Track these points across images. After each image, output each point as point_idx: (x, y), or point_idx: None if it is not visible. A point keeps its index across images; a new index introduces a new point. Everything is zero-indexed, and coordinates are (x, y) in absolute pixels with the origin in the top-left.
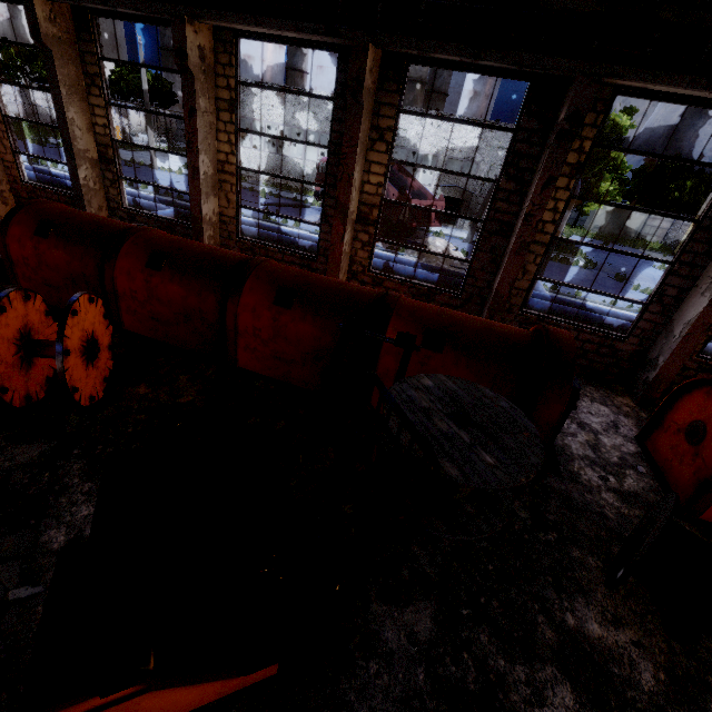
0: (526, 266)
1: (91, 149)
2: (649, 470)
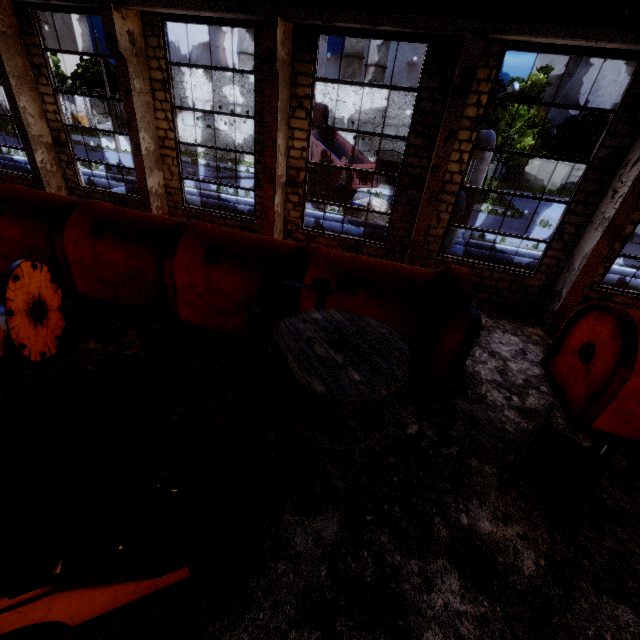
0: (440, 215)
1: (45, 134)
2: (550, 389)
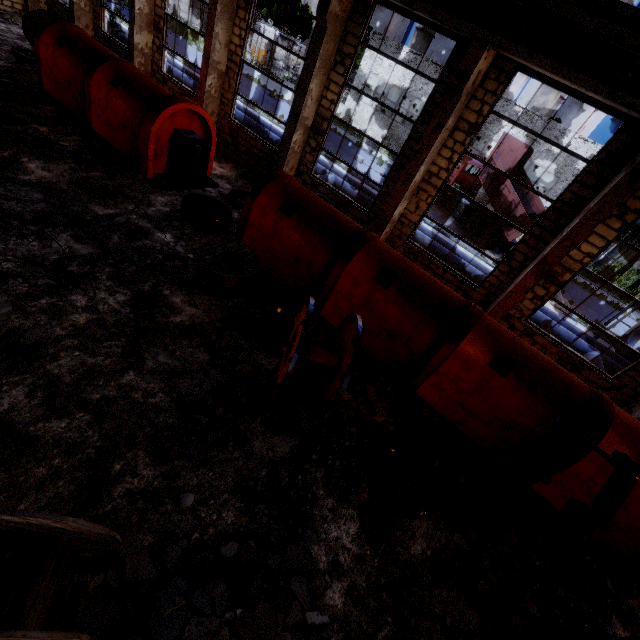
0: None
1: (310, 117)
2: None
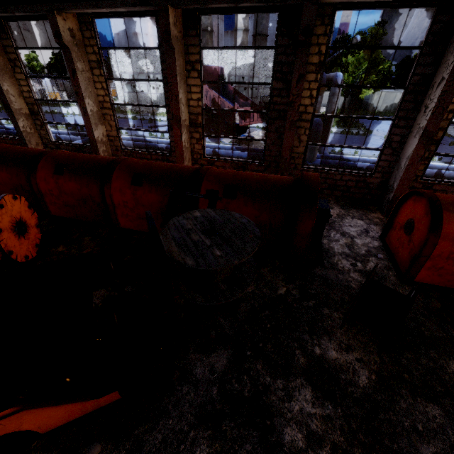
0: (300, 137)
1: (24, 108)
2: (385, 255)
